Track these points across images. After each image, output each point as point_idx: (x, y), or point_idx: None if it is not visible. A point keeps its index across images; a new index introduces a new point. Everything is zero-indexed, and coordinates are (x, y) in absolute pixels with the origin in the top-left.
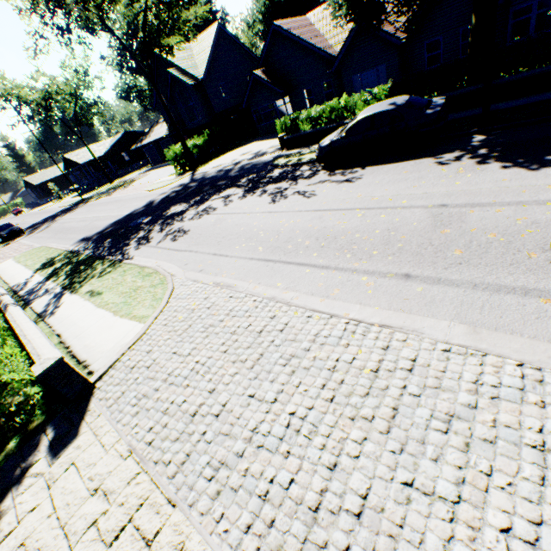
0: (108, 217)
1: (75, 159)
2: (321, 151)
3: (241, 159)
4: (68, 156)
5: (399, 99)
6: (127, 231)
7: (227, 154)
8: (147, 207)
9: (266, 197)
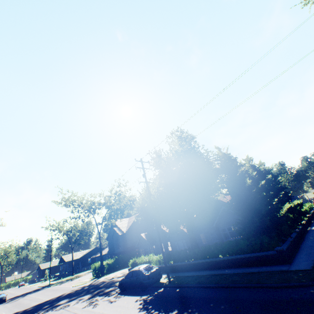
0: (41, 299)
1: (65, 258)
2: (119, 282)
3: (117, 275)
4: (64, 256)
5: (143, 265)
6: (33, 311)
7: (120, 270)
8: (57, 297)
9: (87, 303)
